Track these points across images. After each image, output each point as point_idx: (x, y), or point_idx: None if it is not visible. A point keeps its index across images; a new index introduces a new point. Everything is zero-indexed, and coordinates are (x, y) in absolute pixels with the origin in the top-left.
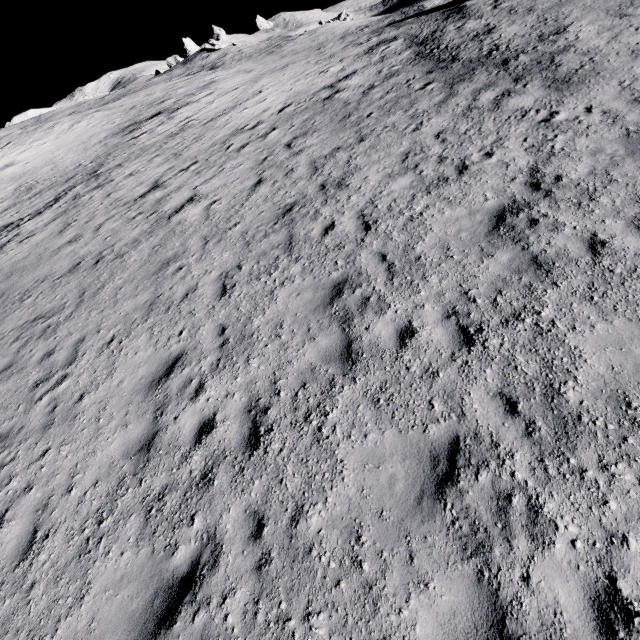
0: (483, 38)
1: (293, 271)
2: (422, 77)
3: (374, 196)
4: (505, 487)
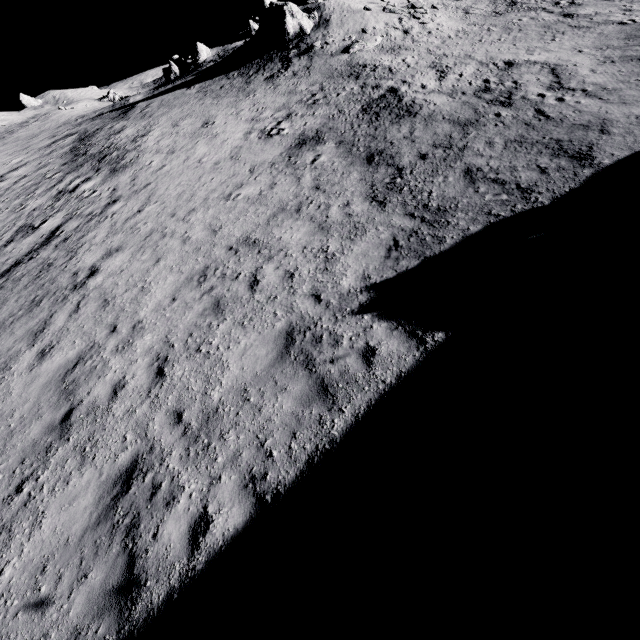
0: (111, 137)
1: None
2: (57, 168)
3: None
4: None
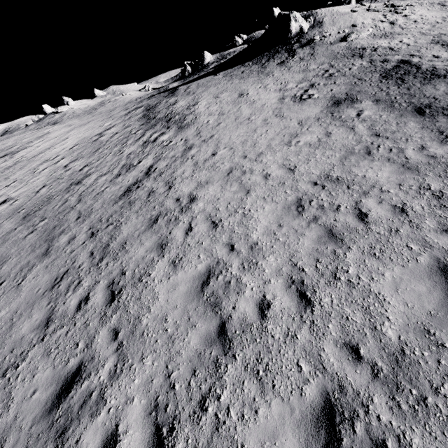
0: (170, 107)
1: (39, 225)
2: (138, 127)
3: (89, 186)
4: (74, 279)
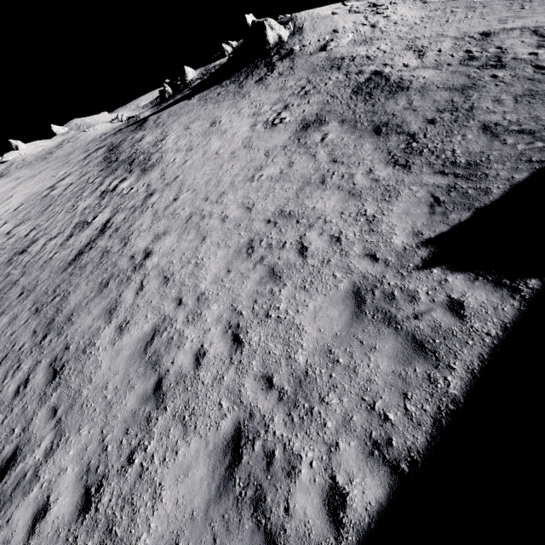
0: (135, 145)
1: None
2: (96, 174)
3: (36, 254)
4: (14, 364)
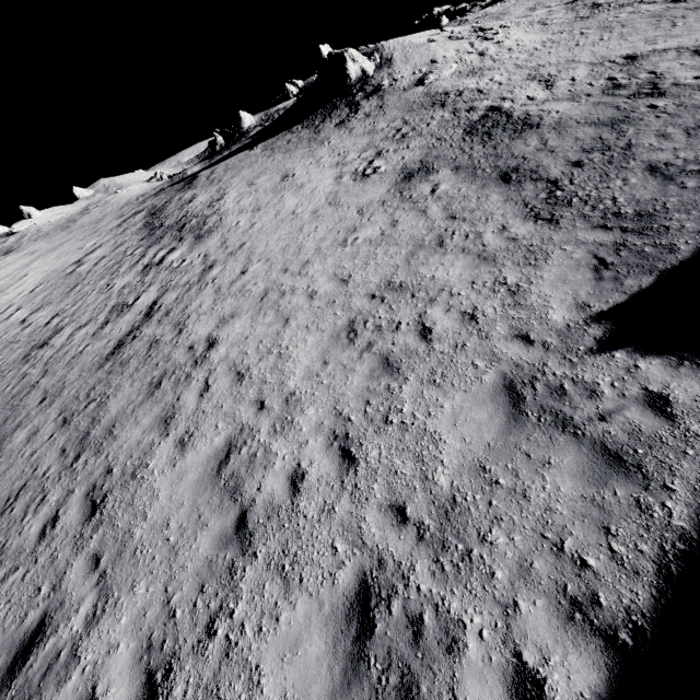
0: (185, 207)
1: None
2: (136, 244)
3: (61, 347)
4: (36, 495)
